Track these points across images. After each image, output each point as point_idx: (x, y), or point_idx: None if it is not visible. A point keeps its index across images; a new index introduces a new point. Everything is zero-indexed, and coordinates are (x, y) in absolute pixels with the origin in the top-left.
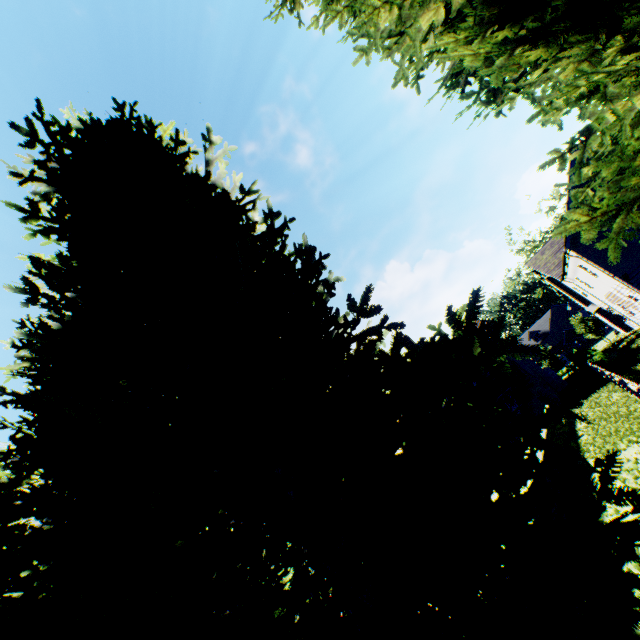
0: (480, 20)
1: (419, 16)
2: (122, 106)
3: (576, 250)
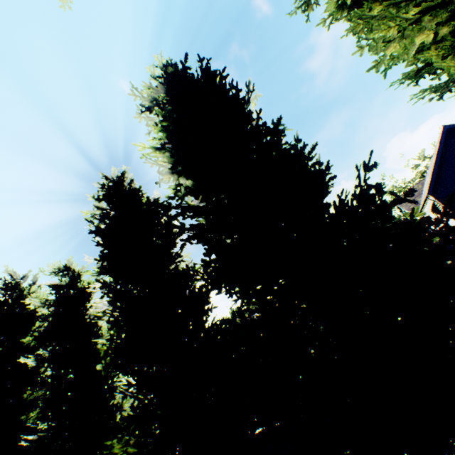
0: (454, 45)
1: (415, 36)
2: (202, 59)
3: (435, 196)
